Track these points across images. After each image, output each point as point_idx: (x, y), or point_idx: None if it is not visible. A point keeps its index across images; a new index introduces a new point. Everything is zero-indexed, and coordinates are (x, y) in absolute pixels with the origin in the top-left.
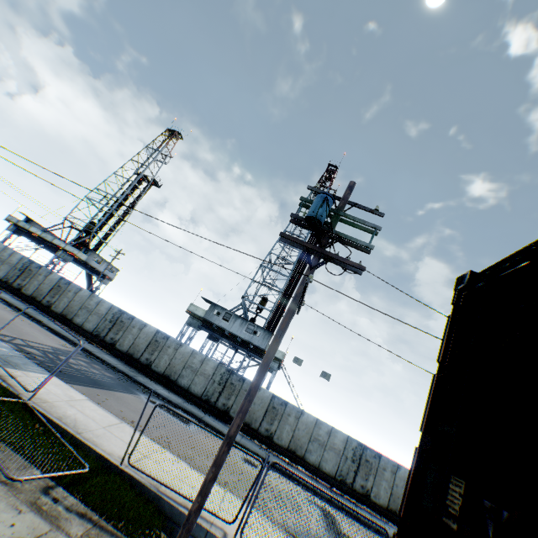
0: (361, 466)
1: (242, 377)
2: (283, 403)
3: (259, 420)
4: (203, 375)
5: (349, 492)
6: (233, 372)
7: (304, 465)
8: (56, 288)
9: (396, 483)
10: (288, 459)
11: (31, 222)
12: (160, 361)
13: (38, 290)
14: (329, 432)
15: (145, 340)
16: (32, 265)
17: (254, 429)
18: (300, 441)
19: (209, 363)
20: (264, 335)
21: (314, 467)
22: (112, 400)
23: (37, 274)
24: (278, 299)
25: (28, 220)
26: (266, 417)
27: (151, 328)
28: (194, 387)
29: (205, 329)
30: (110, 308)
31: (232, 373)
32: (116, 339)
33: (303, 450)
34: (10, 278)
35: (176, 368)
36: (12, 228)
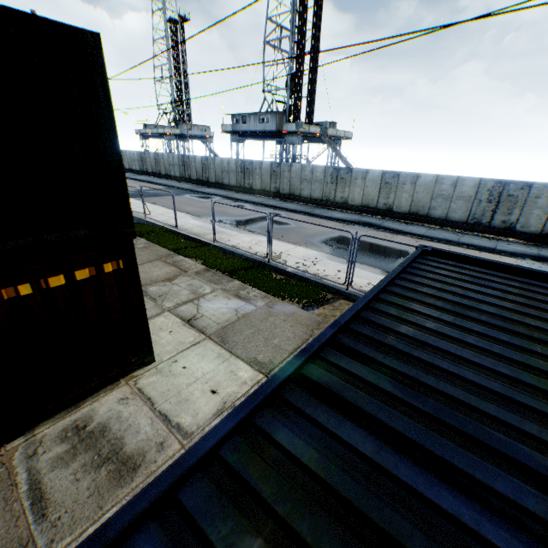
0: (338, 185)
1: (250, 161)
2: (278, 166)
3: (269, 184)
4: (232, 172)
5: (332, 205)
6: (245, 161)
7: (301, 200)
8: (156, 161)
9: (366, 186)
10: (291, 200)
11: (146, 127)
12: (211, 175)
13: (152, 167)
14: (311, 171)
15: (199, 167)
16: (142, 155)
17: (268, 191)
18: (295, 186)
19: (231, 162)
20: (271, 119)
21: (308, 199)
22: (156, 199)
23: (146, 159)
24: (289, 72)
25: (145, 127)
26: (272, 180)
27: (198, 157)
28: (231, 181)
29: (242, 139)
30: (178, 157)
31: (244, 162)
32: (189, 174)
33: (299, 191)
34: (141, 168)
35: (219, 175)
36: (141, 138)
